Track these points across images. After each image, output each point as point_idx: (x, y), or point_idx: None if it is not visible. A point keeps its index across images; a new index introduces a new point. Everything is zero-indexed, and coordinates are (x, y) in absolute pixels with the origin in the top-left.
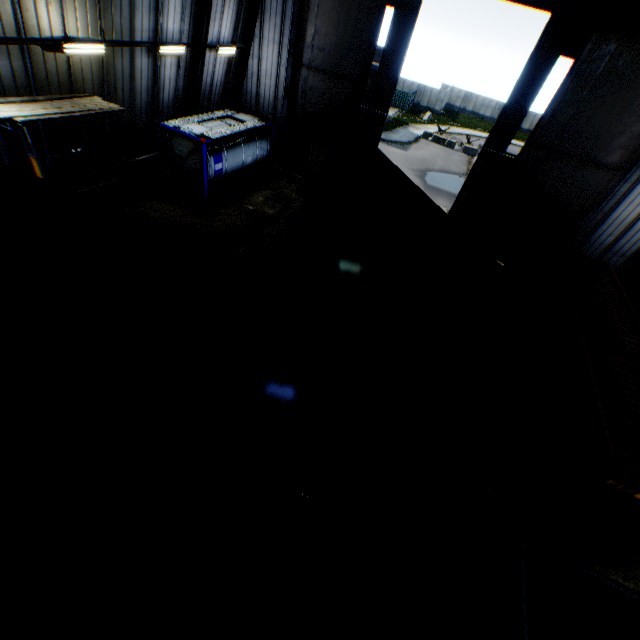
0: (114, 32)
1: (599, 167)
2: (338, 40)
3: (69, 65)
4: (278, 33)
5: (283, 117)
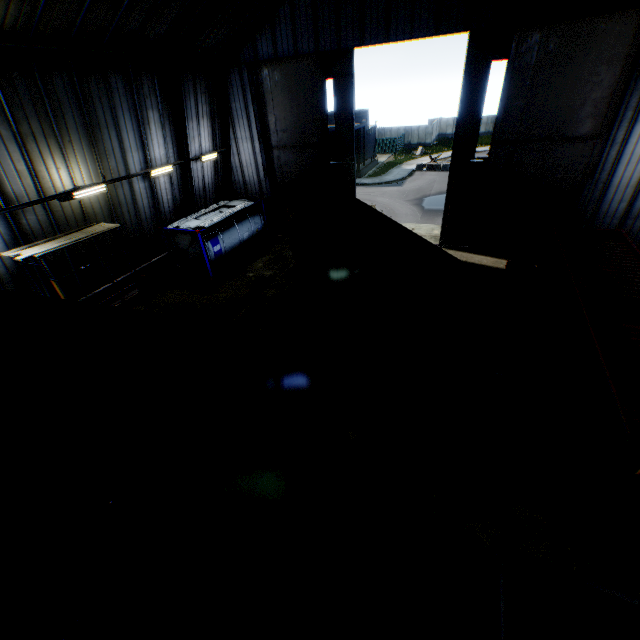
0: (112, 172)
1: (575, 141)
2: (295, 119)
3: (82, 206)
4: (247, 130)
5: (268, 192)
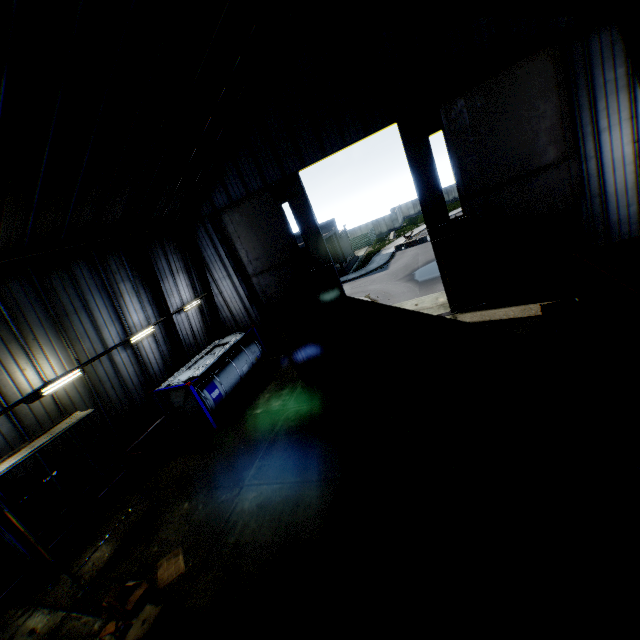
0: (88, 353)
1: (546, 169)
2: (264, 245)
3: (55, 400)
4: (223, 270)
5: (258, 318)
